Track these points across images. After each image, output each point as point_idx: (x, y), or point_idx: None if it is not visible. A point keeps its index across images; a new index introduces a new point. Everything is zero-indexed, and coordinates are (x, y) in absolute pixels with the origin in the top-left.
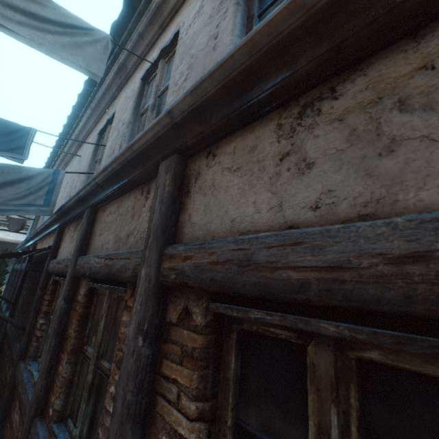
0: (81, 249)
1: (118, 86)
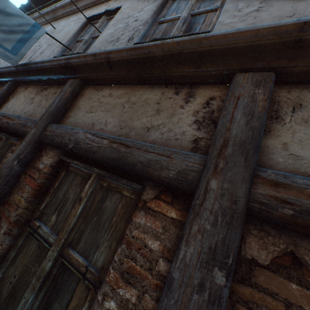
0: (55, 116)
1: None
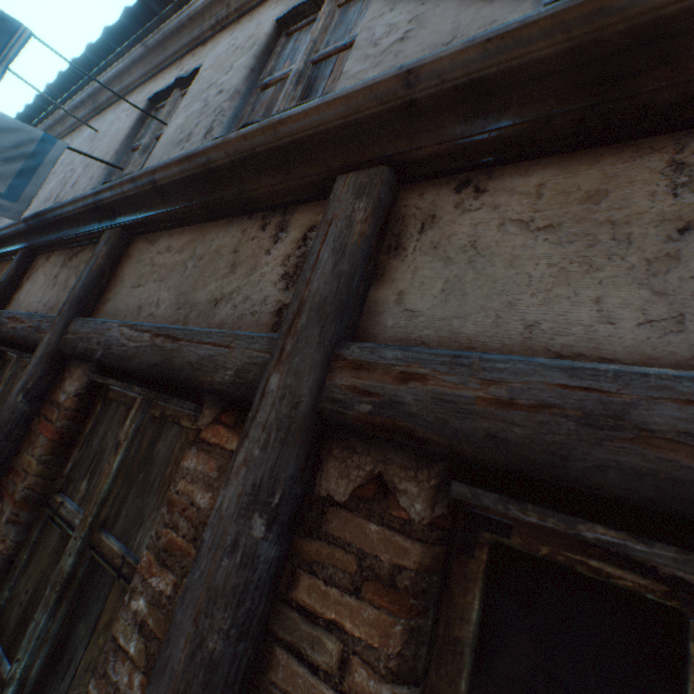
0: (83, 303)
1: (217, 20)
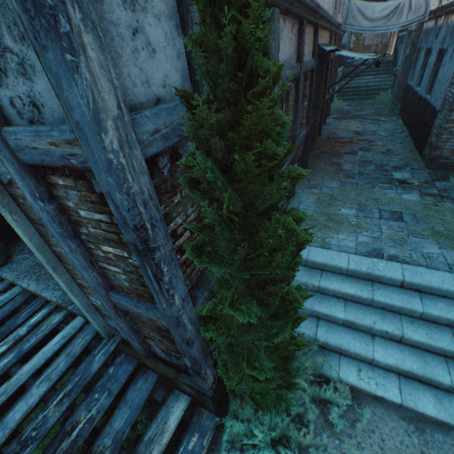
0: None
1: None
